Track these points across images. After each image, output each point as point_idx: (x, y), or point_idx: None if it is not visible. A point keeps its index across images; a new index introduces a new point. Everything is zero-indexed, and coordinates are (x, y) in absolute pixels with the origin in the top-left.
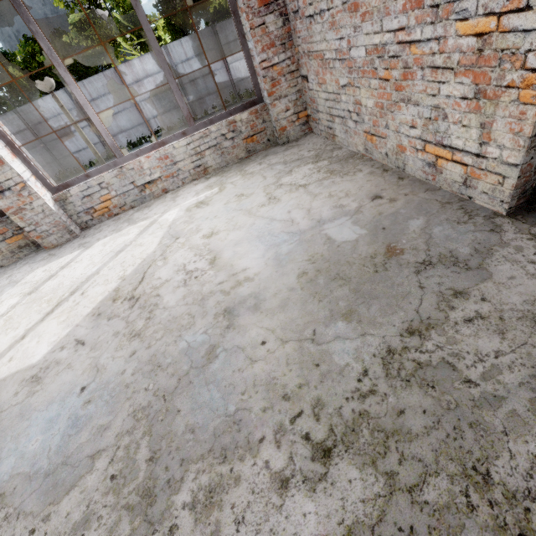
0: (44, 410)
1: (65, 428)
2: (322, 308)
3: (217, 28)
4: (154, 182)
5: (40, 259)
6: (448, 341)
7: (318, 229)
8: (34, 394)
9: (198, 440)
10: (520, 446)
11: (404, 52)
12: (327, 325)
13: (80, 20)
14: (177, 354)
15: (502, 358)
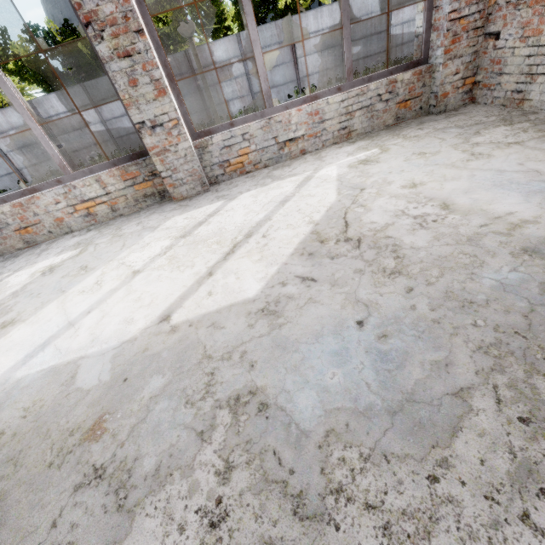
0: (316, 343)
1: (372, 362)
2: None
3: (292, 20)
4: (295, 141)
5: (170, 209)
6: None
7: None
8: (282, 327)
9: None
10: None
11: None
12: None
13: (156, 2)
14: (489, 291)
15: None
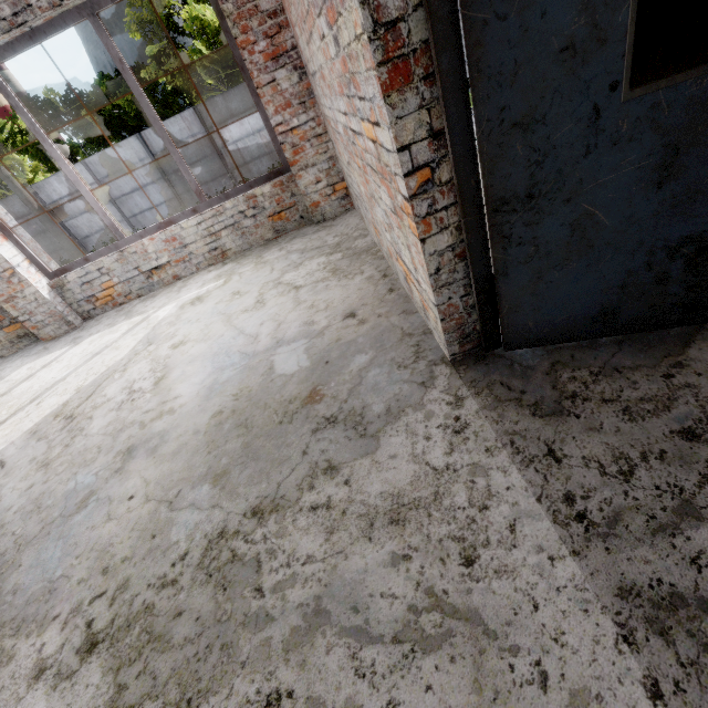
0: None
1: None
2: (205, 463)
3: None
4: (162, 268)
5: (34, 352)
6: (278, 532)
7: (270, 353)
8: None
9: (12, 603)
10: (244, 685)
11: (355, 141)
12: (194, 486)
13: (160, 52)
14: (60, 496)
15: (308, 566)
